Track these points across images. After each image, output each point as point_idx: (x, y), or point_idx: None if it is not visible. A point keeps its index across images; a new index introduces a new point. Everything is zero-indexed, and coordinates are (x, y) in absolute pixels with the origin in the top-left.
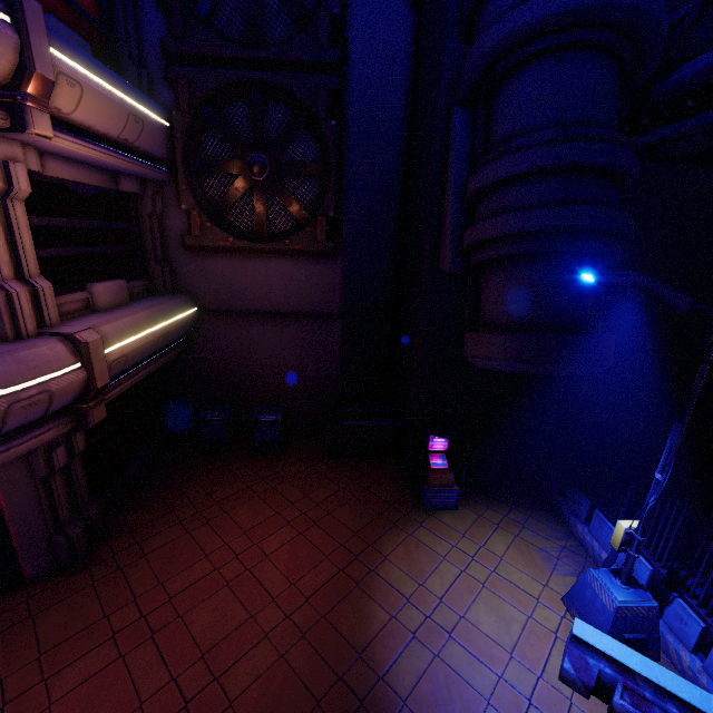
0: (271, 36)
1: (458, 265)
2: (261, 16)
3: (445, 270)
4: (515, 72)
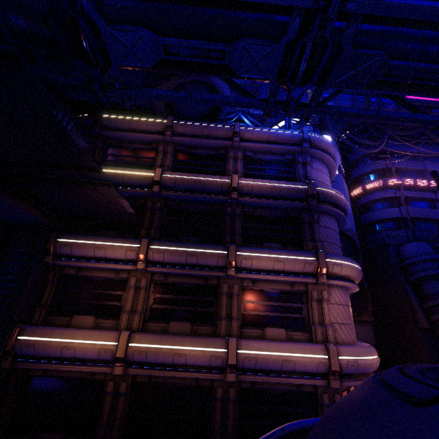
0: None
1: (430, 325)
2: None
3: (426, 326)
4: (426, 280)
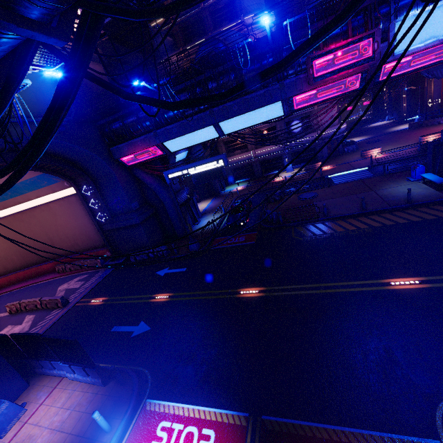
0: (288, 3)
1: None
2: (287, 1)
3: None
4: None
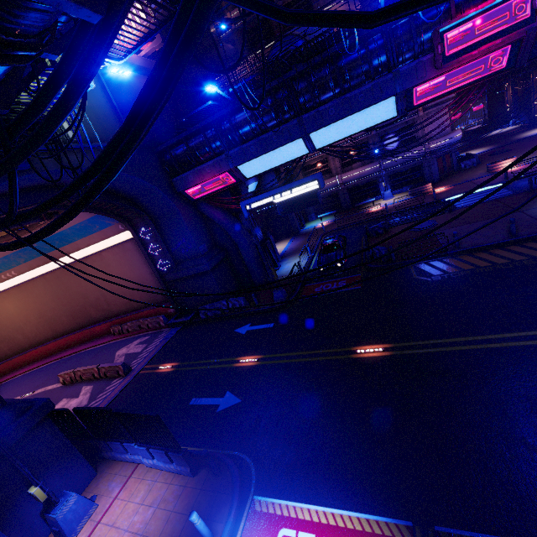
0: None
1: None
2: None
3: None
4: None
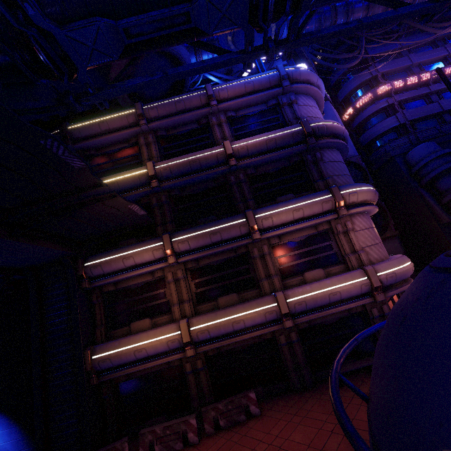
0: None
1: None
2: None
3: (447, 221)
4: (439, 178)
